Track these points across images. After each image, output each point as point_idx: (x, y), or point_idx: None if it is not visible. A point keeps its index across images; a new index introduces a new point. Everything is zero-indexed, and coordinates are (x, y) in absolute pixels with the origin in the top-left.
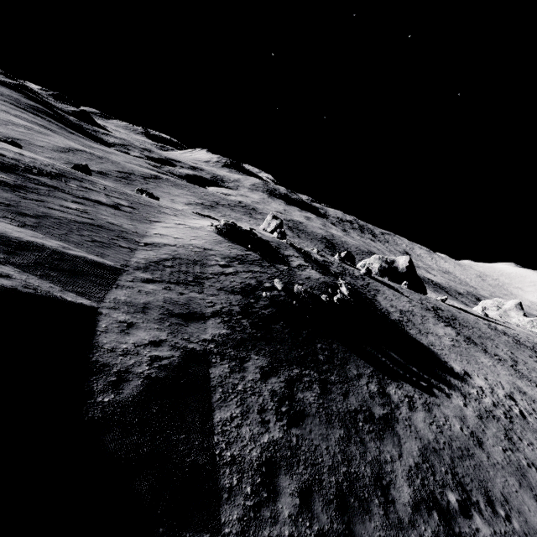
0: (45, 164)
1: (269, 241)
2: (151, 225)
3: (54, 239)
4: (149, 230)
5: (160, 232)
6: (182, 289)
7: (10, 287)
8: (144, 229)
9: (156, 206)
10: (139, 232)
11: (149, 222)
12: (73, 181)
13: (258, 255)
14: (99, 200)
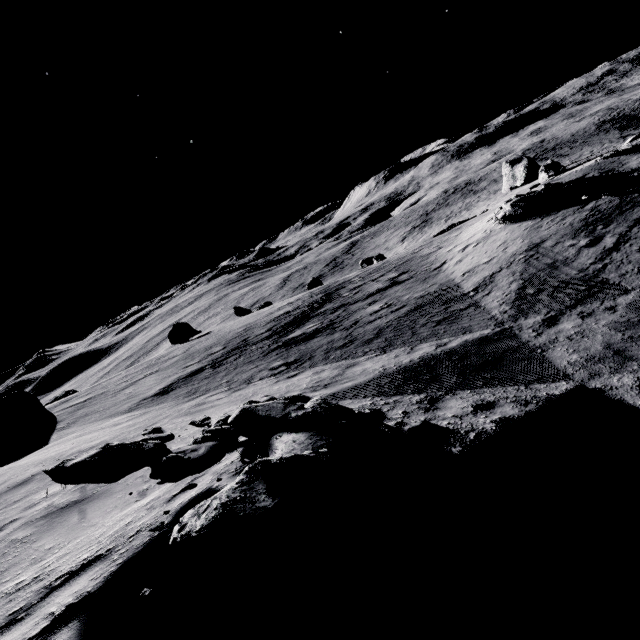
0: (309, 297)
1: (580, 177)
2: (443, 272)
3: (415, 345)
4: (451, 277)
5: (464, 270)
6: (596, 304)
7: (522, 413)
8: (446, 280)
9: (412, 256)
10: (449, 286)
11: (437, 271)
12: (340, 292)
13: (610, 197)
14: (377, 288)
